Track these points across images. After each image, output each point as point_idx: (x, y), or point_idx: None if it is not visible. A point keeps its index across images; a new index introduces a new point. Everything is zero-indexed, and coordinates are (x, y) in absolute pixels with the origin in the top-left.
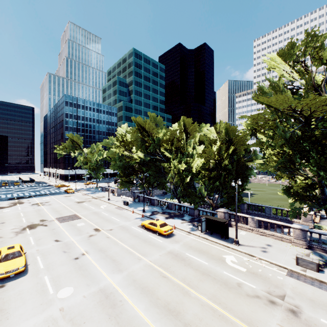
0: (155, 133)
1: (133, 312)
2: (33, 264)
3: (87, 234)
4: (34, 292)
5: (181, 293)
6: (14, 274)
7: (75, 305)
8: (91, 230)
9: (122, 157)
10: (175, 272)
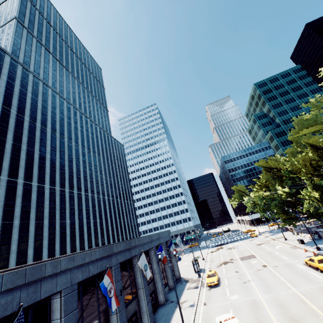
0: (282, 167)
1: (266, 313)
2: (222, 282)
3: (256, 268)
4: (221, 294)
5: (310, 314)
6: (213, 284)
7: (237, 303)
8: (260, 266)
9: (264, 198)
10: (316, 301)
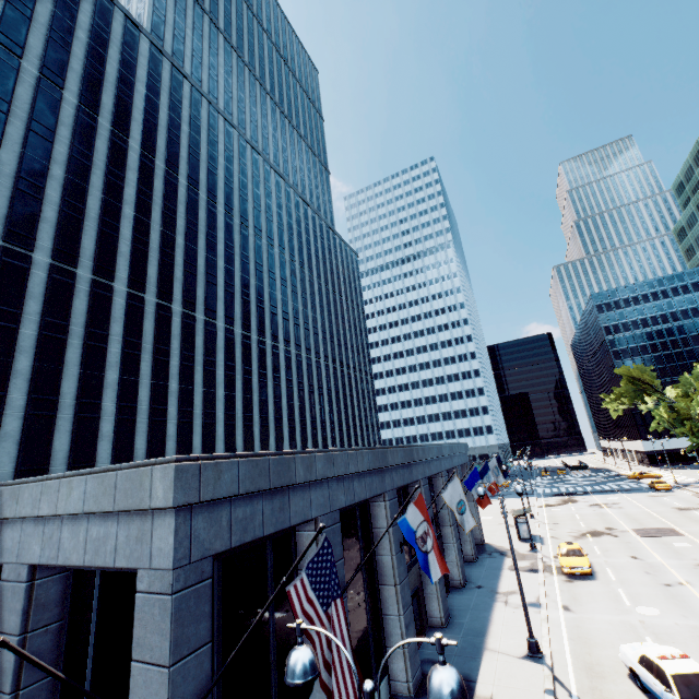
0: None
1: None
2: (601, 573)
3: (692, 560)
4: (606, 597)
5: None
6: (579, 572)
7: (661, 625)
8: None
9: None
10: None
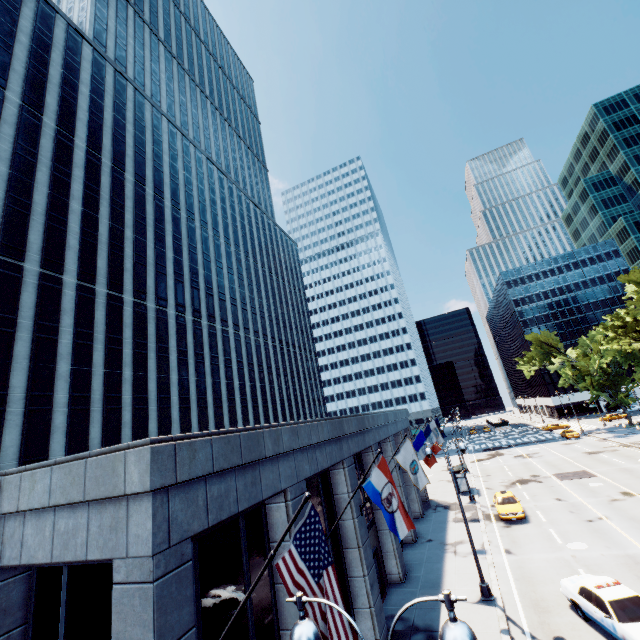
0: None
1: None
2: (533, 517)
3: (606, 497)
4: (540, 537)
5: None
6: (515, 518)
7: (590, 558)
8: (615, 493)
9: (632, 355)
10: None
